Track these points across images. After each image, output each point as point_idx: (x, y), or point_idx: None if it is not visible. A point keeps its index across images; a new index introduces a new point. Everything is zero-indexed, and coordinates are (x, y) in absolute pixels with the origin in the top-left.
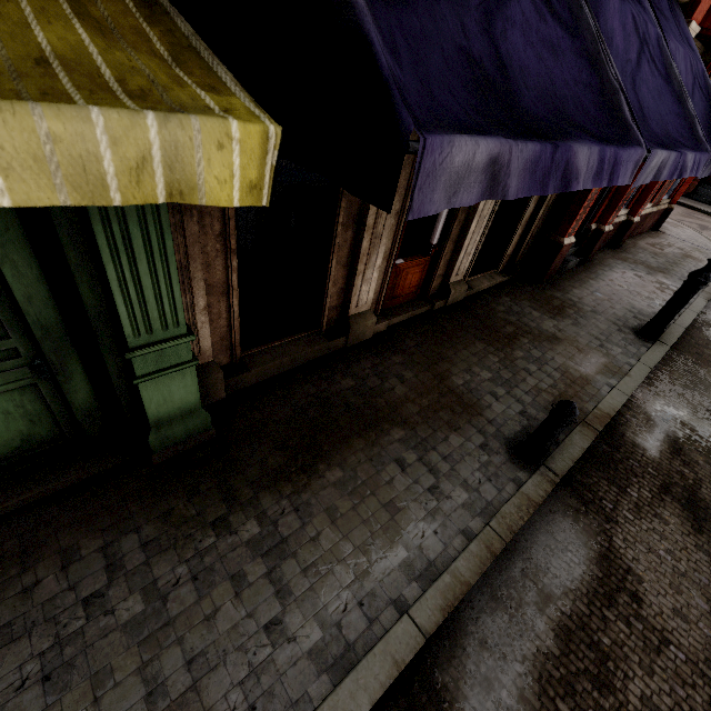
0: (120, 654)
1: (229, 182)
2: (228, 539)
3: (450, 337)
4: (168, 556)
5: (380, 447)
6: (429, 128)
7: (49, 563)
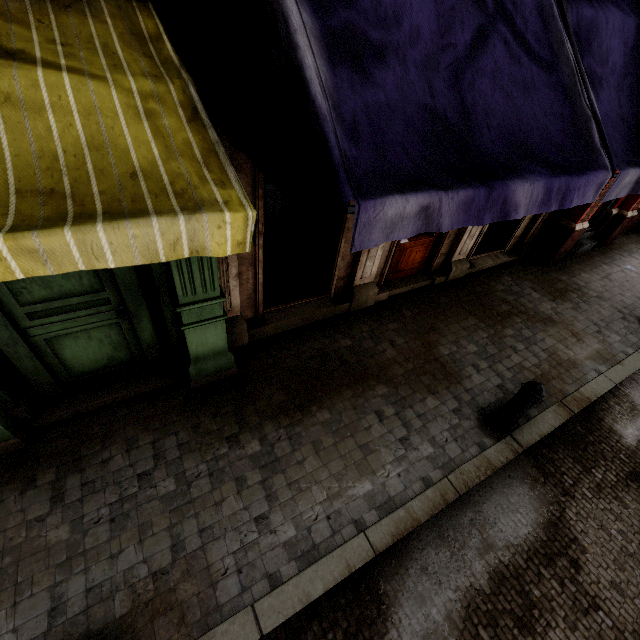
0: (158, 515)
1: (224, 244)
2: (237, 451)
3: (445, 310)
4: (194, 455)
5: (364, 399)
6: (368, 193)
7: (119, 446)
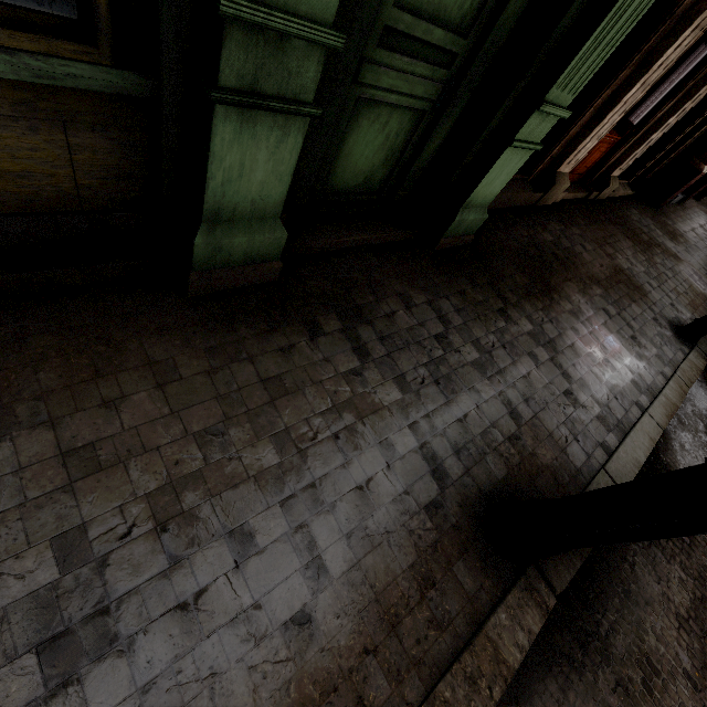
0: (478, 382)
1: None
2: (514, 326)
3: (607, 227)
4: (478, 324)
5: (589, 296)
6: None
7: (394, 301)
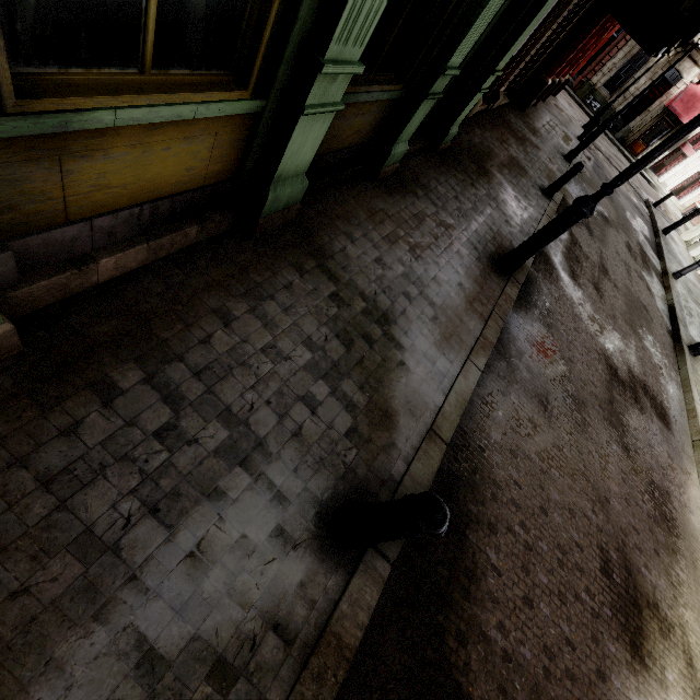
0: (475, 217)
1: None
2: (479, 192)
3: (501, 130)
4: (466, 191)
5: (503, 174)
6: None
7: (434, 181)
